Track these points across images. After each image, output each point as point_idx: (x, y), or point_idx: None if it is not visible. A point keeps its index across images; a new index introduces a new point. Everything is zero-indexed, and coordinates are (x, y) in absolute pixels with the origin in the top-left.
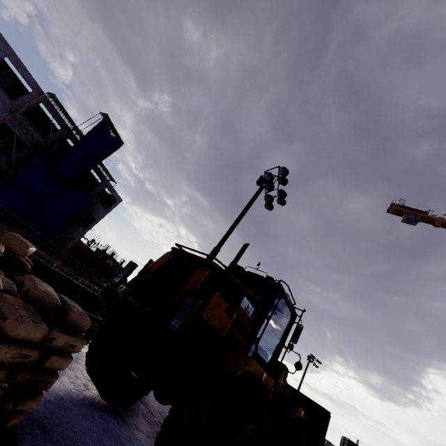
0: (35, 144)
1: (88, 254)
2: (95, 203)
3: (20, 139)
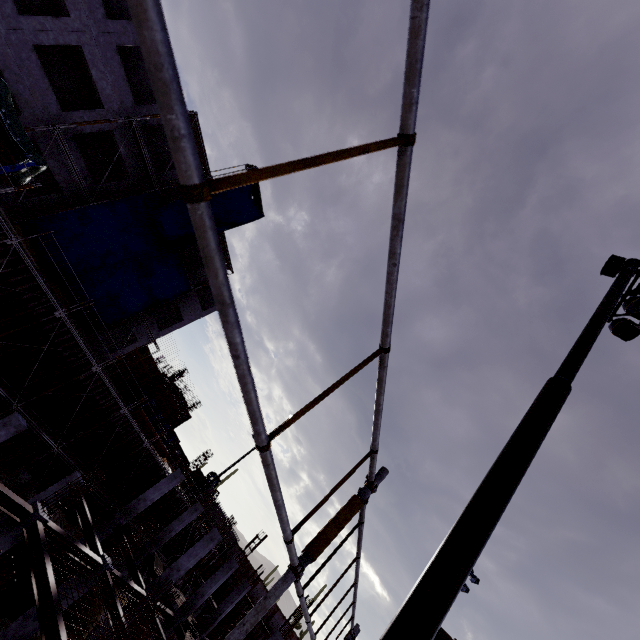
0: (142, 177)
1: (150, 374)
2: (191, 295)
3: (122, 170)
